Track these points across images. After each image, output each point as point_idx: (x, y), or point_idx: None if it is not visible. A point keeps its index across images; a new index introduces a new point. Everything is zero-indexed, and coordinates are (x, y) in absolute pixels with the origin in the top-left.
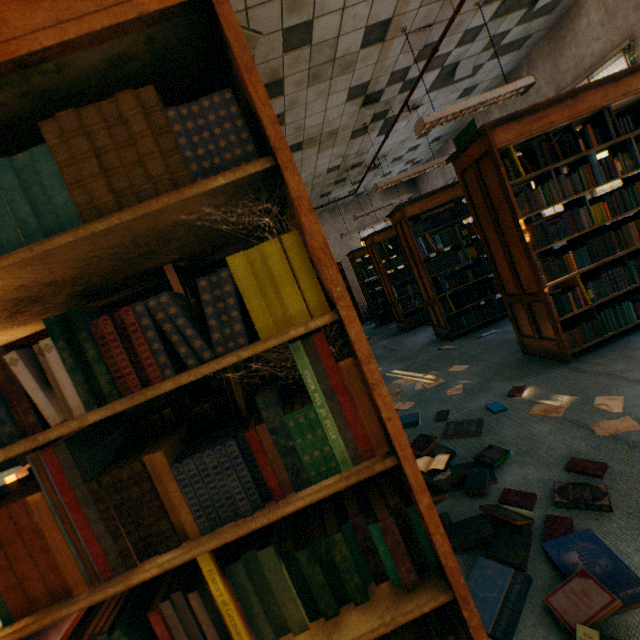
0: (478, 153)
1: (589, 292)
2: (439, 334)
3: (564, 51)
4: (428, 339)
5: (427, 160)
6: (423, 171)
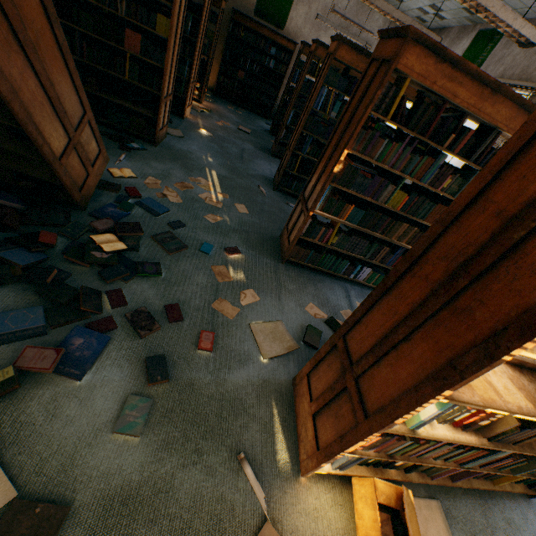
0: (389, 54)
1: (336, 239)
2: (275, 178)
3: None
4: (269, 174)
5: (449, 26)
6: None
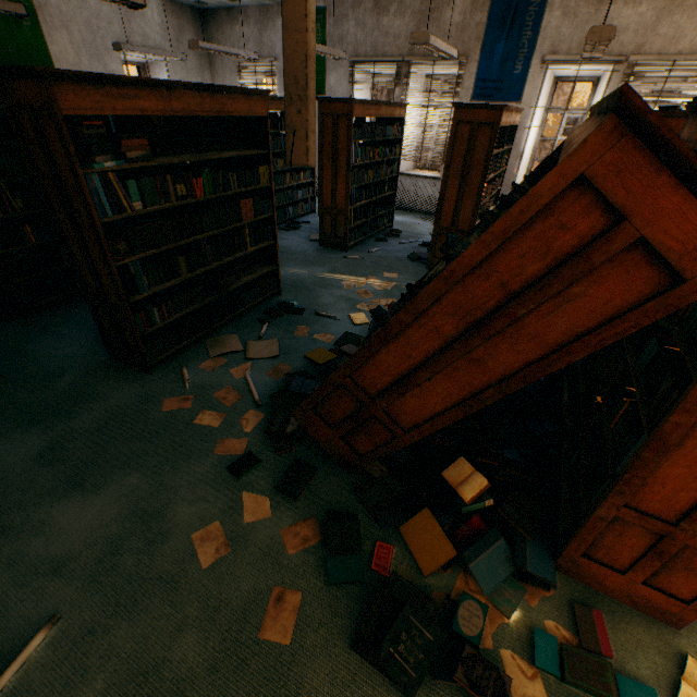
0: (486, 120)
1: None
2: (328, 243)
3: (429, 23)
4: (311, 246)
5: (241, 5)
6: (325, 54)
